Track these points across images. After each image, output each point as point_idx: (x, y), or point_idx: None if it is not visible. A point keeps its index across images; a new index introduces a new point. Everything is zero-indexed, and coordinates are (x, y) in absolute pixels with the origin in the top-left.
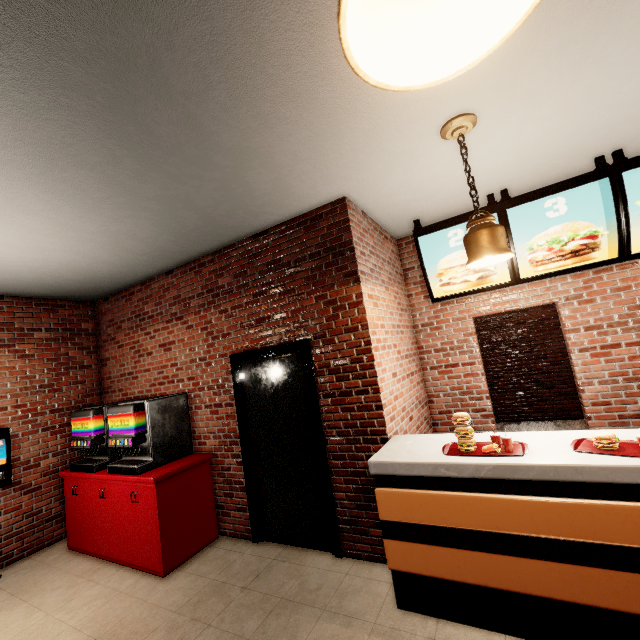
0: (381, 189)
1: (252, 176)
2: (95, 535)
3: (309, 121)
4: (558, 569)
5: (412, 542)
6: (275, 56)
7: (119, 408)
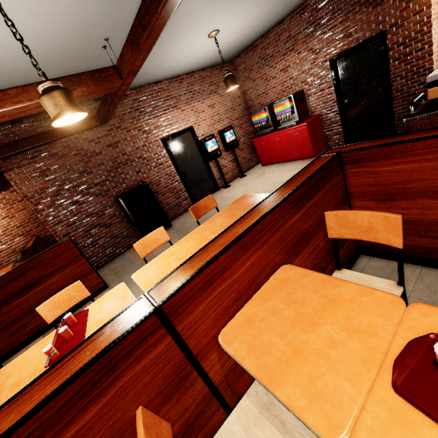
0: None
1: None
2: (275, 156)
3: None
4: None
5: None
6: None
7: (280, 102)
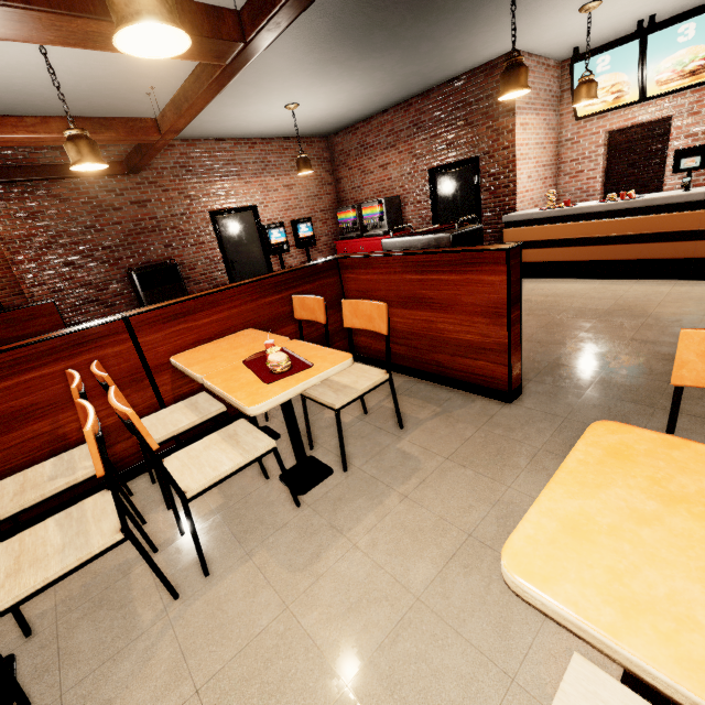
0: (542, 40)
1: (458, 54)
2: None
3: (495, 29)
4: (571, 250)
5: None
6: (483, 18)
7: (369, 203)
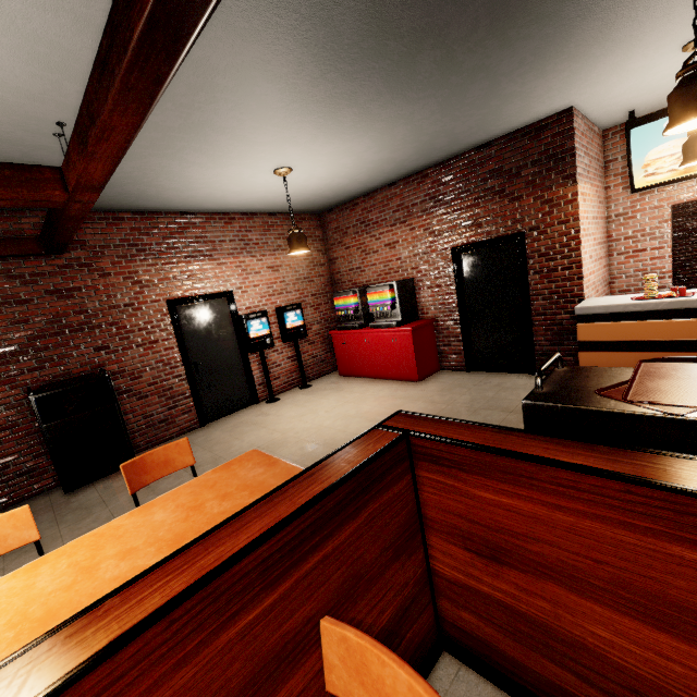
0: (608, 95)
1: (508, 107)
2: (362, 366)
3: (574, 67)
4: None
5: (599, 351)
6: (573, 43)
7: (377, 287)
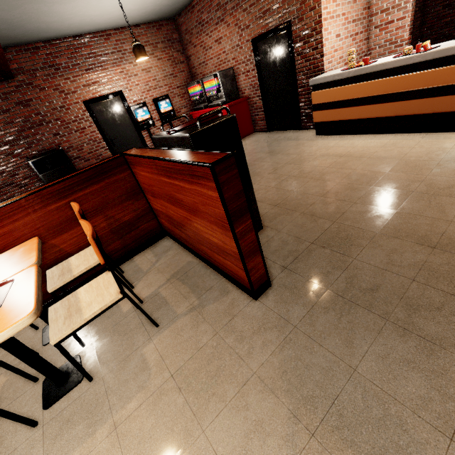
0: None
1: None
2: None
3: None
4: (368, 107)
5: (322, 110)
6: None
7: (207, 78)
